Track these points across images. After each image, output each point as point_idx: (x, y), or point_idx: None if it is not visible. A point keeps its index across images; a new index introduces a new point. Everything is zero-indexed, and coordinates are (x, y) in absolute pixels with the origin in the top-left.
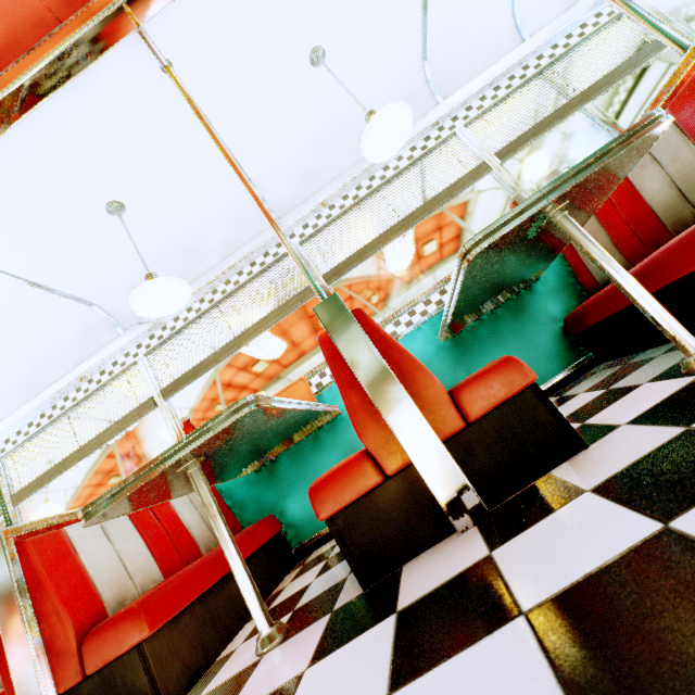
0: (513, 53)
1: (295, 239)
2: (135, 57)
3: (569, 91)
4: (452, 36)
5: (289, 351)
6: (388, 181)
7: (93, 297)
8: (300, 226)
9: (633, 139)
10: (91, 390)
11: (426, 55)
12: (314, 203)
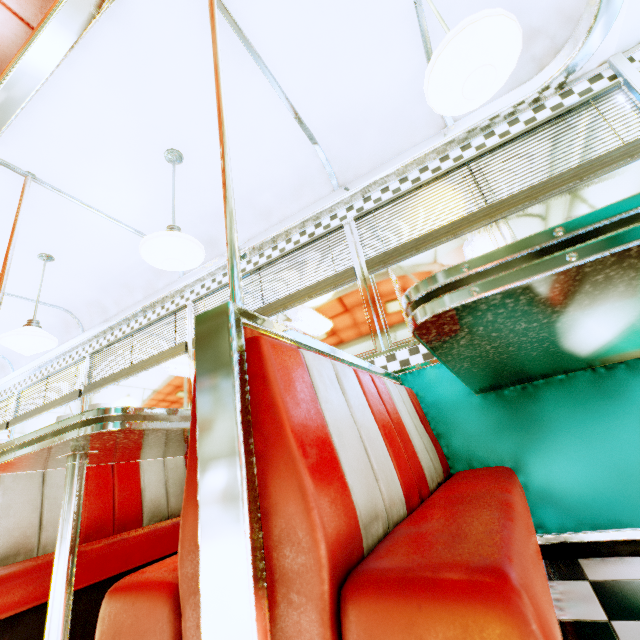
0: (425, 142)
1: (193, 295)
2: (0, 172)
3: (481, 199)
4: (349, 122)
5: (155, 394)
6: (270, 262)
7: (64, 304)
8: (199, 284)
9: (56, 438)
10: (62, 366)
11: (316, 143)
12: (207, 269)
